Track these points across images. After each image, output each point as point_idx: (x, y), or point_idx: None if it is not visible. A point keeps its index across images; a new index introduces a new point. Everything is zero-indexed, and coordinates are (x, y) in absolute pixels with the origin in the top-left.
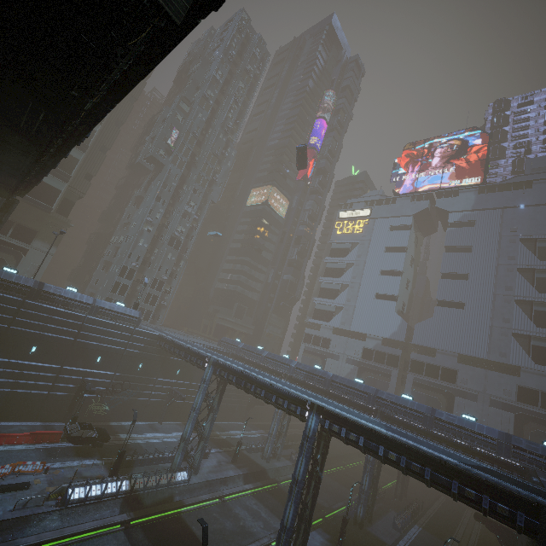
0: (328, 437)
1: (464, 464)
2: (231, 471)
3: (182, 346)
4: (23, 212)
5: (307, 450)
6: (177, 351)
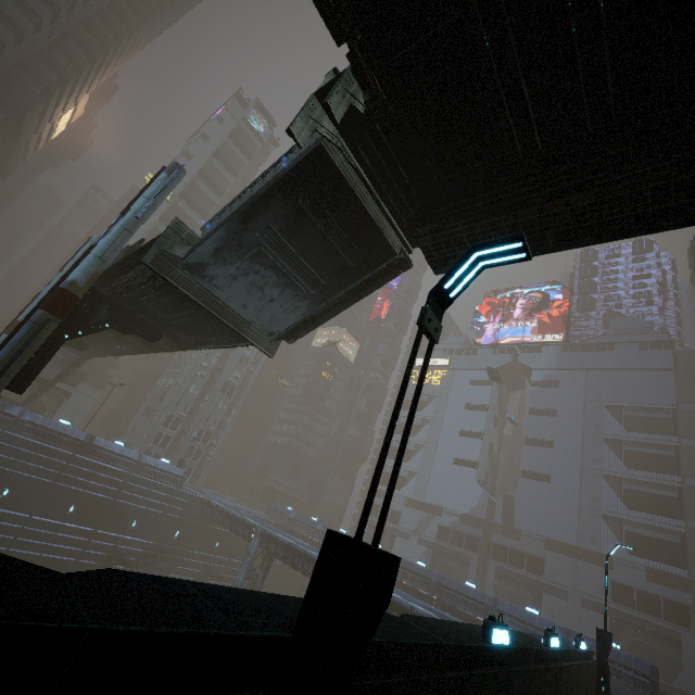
0: None
1: None
2: None
3: (228, 513)
4: None
5: None
6: (221, 517)
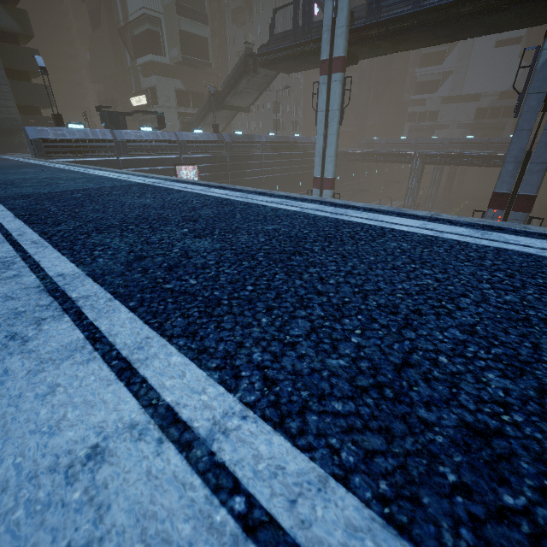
0: None
1: None
2: None
3: (380, 153)
4: (189, 77)
5: None
6: (372, 158)
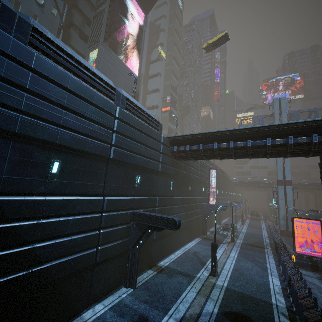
0: None
1: None
2: None
3: (254, 182)
4: None
5: None
6: (250, 184)
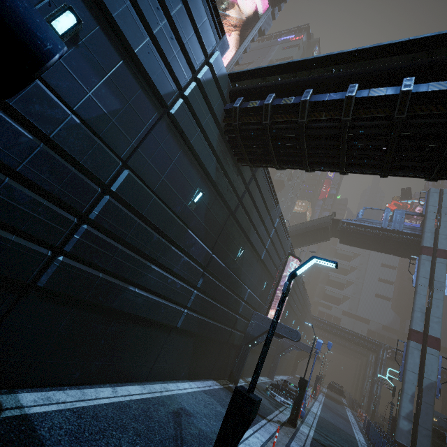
0: None
1: None
2: None
3: (348, 331)
4: None
5: None
6: (340, 332)
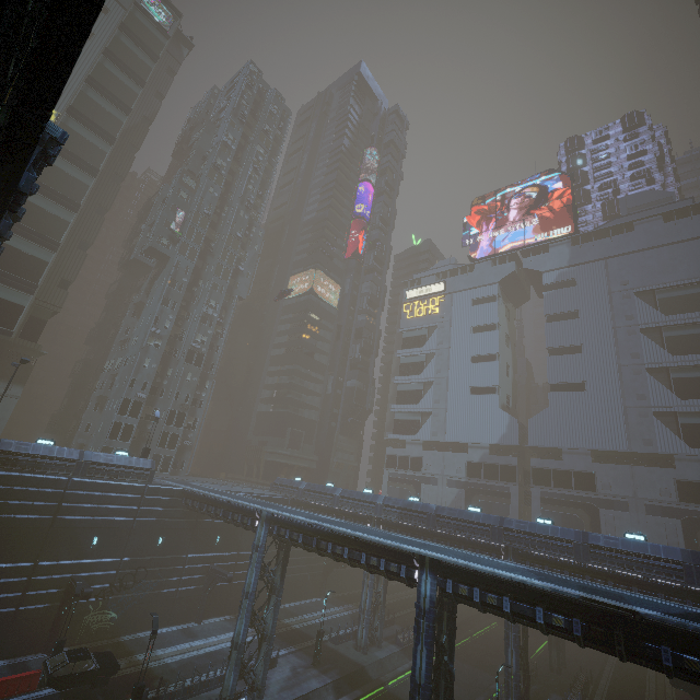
0: (453, 604)
1: (670, 615)
2: (314, 681)
3: (219, 501)
4: None
5: (426, 632)
6: (211, 509)
